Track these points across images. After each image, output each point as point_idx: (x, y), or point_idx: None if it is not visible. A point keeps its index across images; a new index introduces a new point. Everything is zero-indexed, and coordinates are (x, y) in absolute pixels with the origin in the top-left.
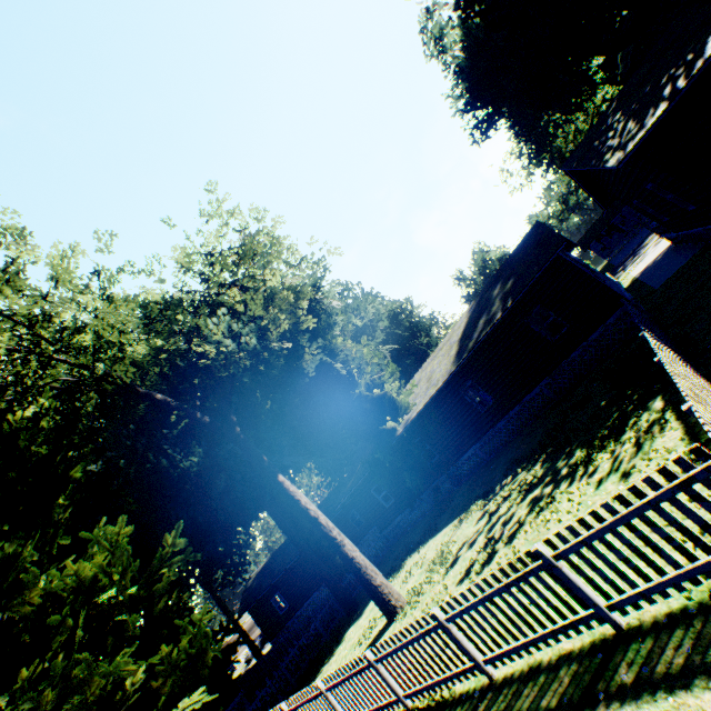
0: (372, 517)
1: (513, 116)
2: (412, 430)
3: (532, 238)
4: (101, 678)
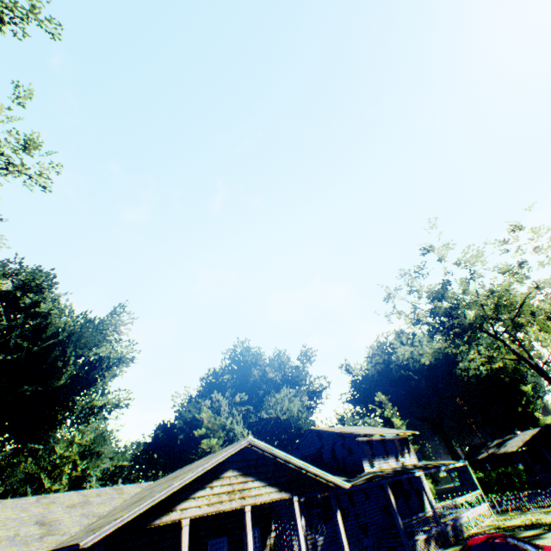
0: None
1: None
2: None
3: None
4: None
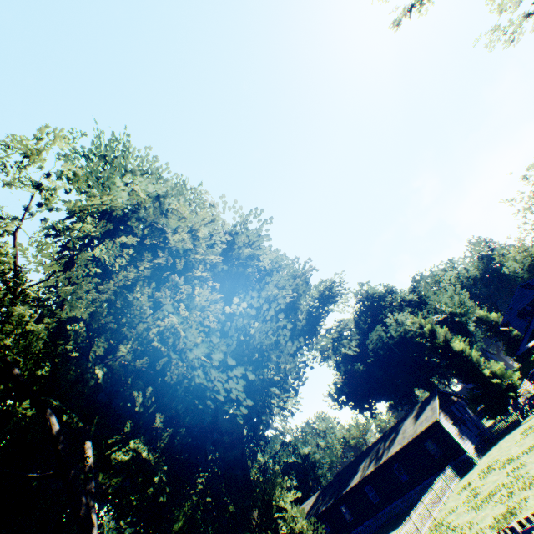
0: None
1: None
2: None
3: None
4: None
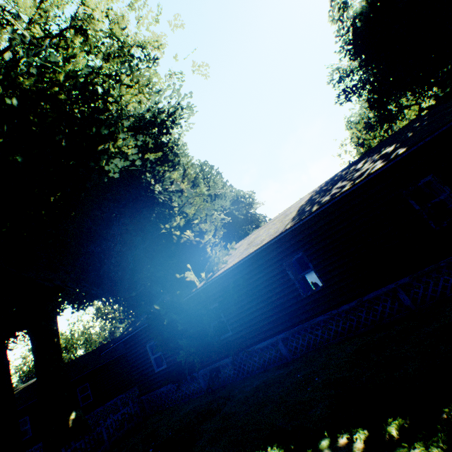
0: (138, 375)
1: (380, 80)
2: (213, 292)
3: (417, 120)
4: None
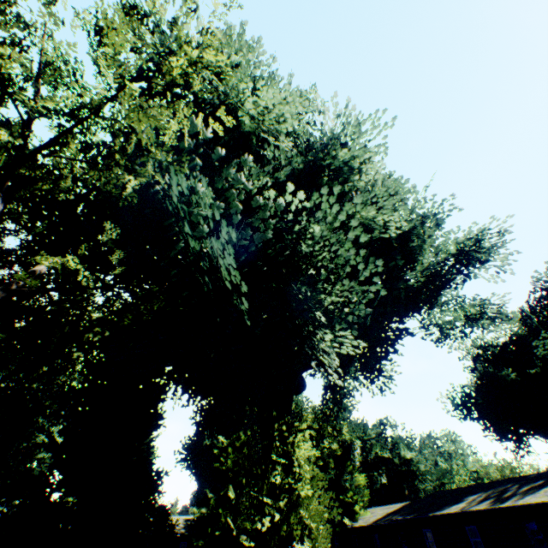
0: (330, 547)
1: None
2: (355, 529)
3: None
4: (248, 522)
